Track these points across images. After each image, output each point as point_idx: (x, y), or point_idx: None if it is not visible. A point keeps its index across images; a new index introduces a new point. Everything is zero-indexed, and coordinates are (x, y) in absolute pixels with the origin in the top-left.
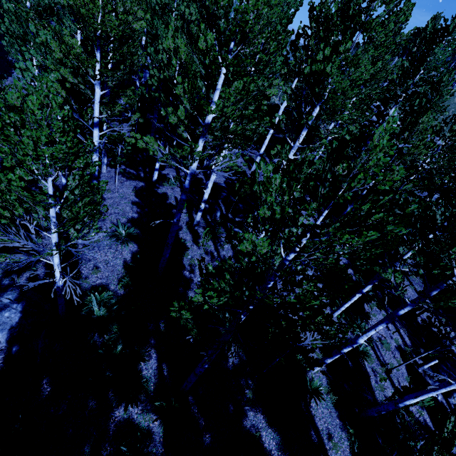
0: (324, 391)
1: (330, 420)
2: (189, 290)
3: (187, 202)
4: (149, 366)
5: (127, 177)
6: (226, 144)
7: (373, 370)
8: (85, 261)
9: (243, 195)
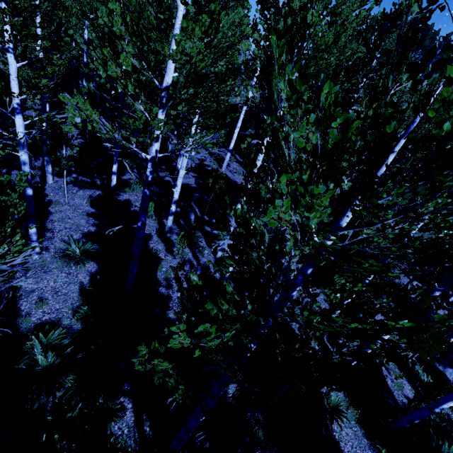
0: (343, 406)
1: (357, 441)
2: (168, 310)
3: (155, 208)
4: (123, 424)
5: (79, 186)
6: (193, 131)
7: (386, 368)
8: (25, 293)
9: (218, 192)
